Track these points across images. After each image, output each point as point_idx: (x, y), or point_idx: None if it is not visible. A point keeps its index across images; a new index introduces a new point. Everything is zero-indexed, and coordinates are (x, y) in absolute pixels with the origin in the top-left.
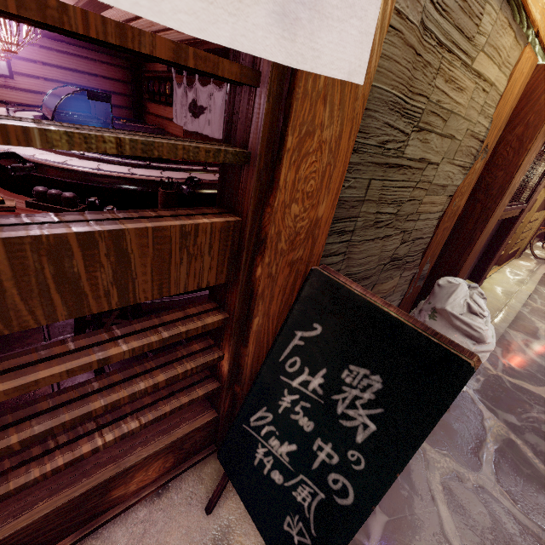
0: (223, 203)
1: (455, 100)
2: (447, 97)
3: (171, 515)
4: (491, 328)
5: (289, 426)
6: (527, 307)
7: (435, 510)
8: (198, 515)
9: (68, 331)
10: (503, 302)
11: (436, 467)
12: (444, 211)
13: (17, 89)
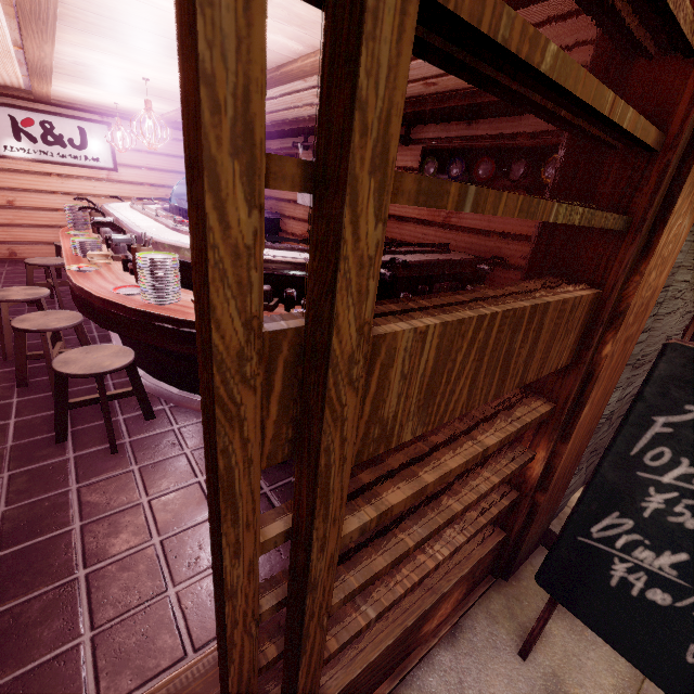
0: (561, 276)
1: None
2: None
3: (481, 660)
4: None
5: (668, 531)
6: None
7: None
8: (512, 661)
9: None
10: None
11: None
12: None
13: (116, 181)
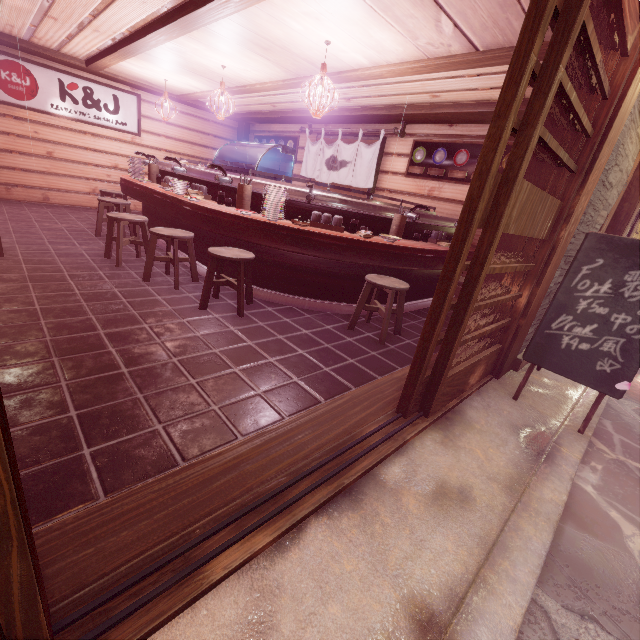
0: None
1: (629, 149)
2: (627, 147)
3: (495, 400)
4: None
5: (588, 316)
6: None
7: (637, 420)
8: (510, 401)
9: (329, 321)
10: None
11: (624, 404)
12: (601, 226)
13: (139, 144)
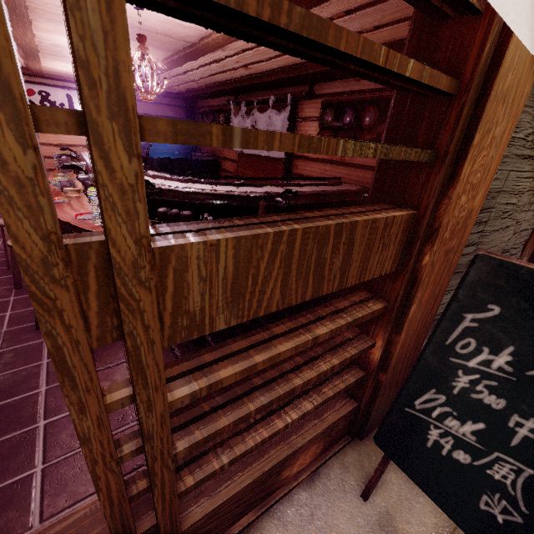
0: (389, 201)
1: None
2: None
3: (330, 499)
4: None
5: (471, 405)
6: None
7: None
8: (356, 501)
9: None
10: None
11: None
12: None
13: None
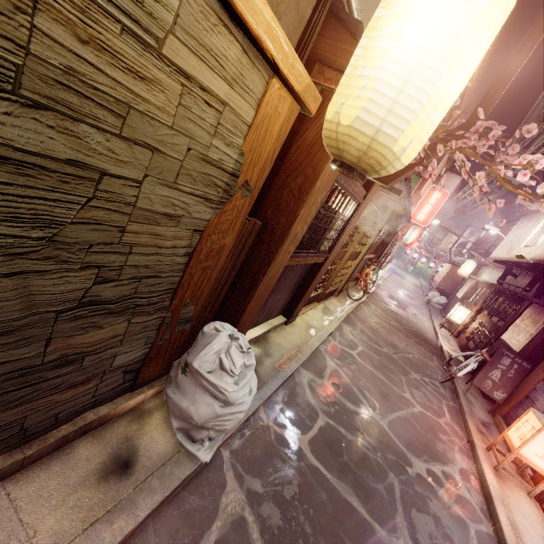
0: None
1: (129, 89)
2: (101, 73)
3: None
4: (252, 383)
5: None
6: (326, 345)
7: None
8: None
9: None
10: (305, 340)
11: None
12: (194, 247)
13: None
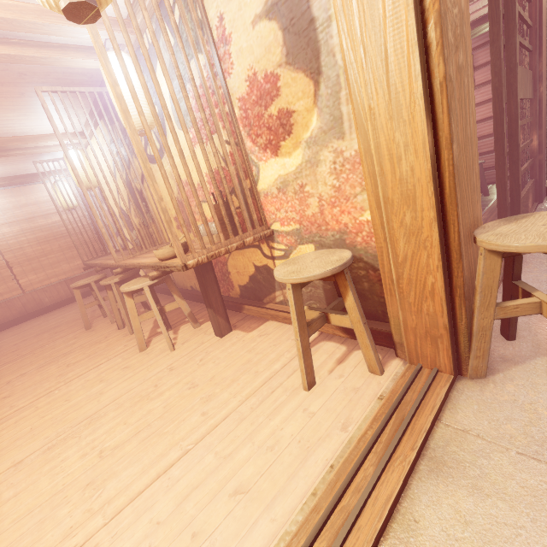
0: None
1: None
2: None
3: None
4: None
5: None
6: None
7: None
8: None
9: None
10: None
11: None
12: None
13: None
